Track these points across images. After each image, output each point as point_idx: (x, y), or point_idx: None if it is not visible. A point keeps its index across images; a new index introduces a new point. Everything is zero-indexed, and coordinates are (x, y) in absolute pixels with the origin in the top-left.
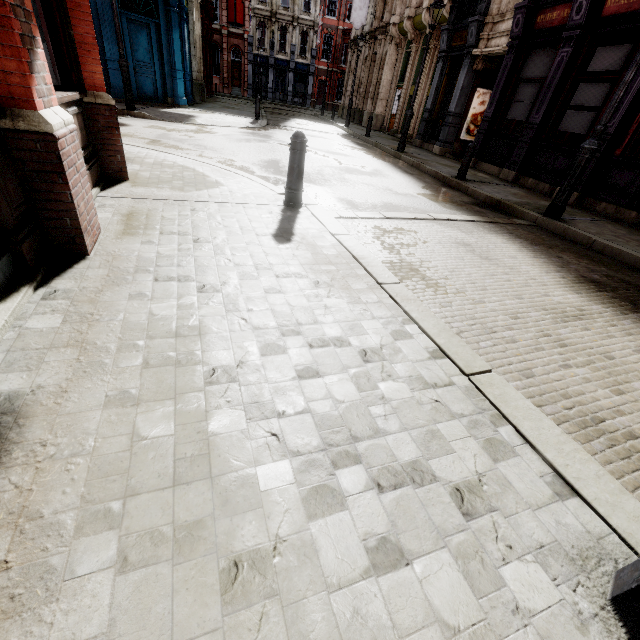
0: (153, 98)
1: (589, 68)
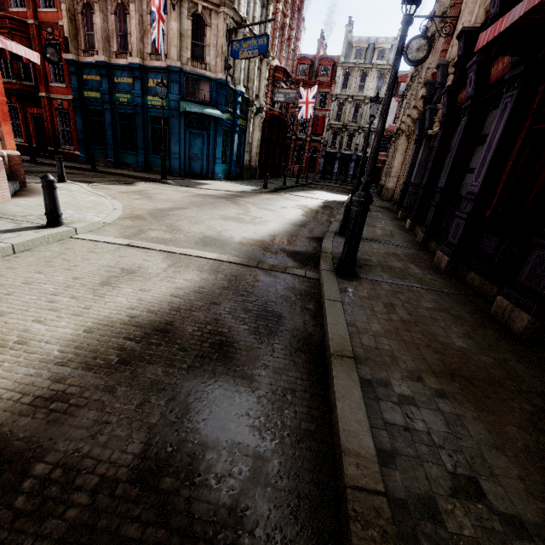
0: (199, 174)
1: (482, 132)
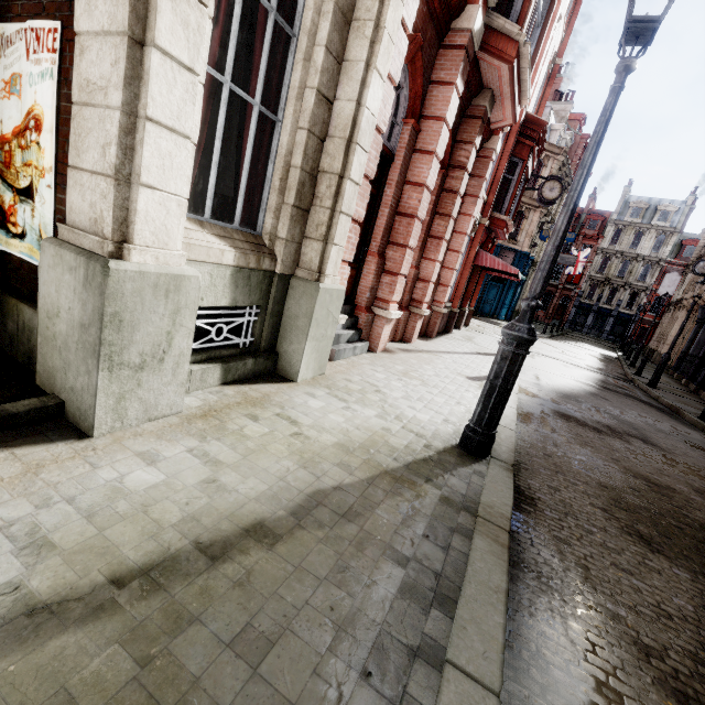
0: (487, 314)
1: None
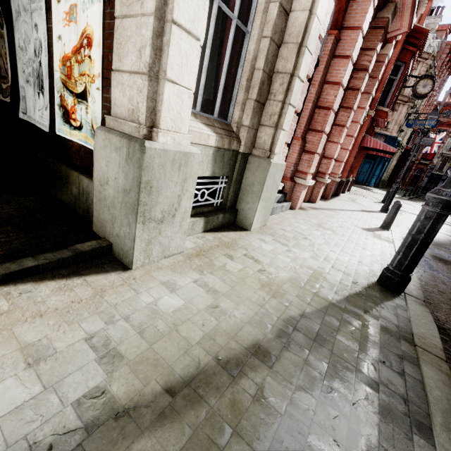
0: (360, 182)
1: None
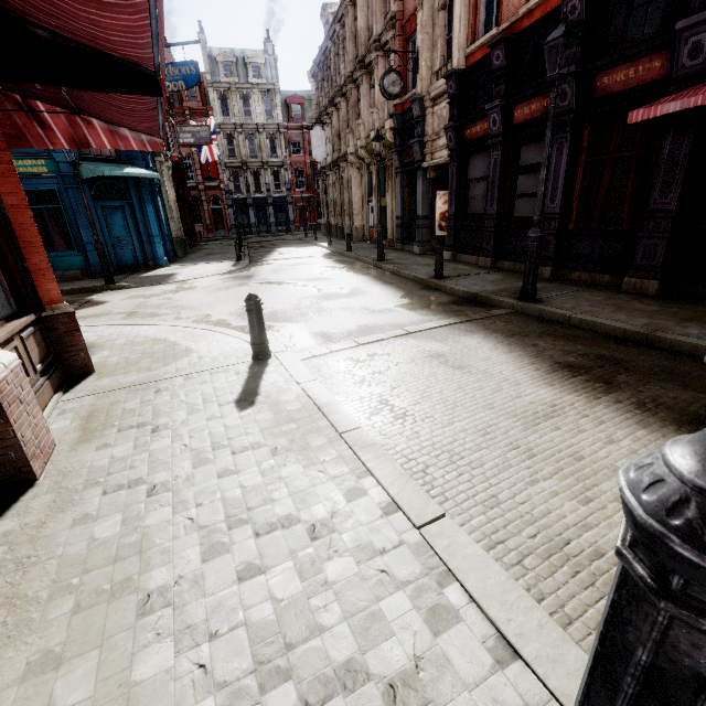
0: (134, 265)
1: (521, 163)
